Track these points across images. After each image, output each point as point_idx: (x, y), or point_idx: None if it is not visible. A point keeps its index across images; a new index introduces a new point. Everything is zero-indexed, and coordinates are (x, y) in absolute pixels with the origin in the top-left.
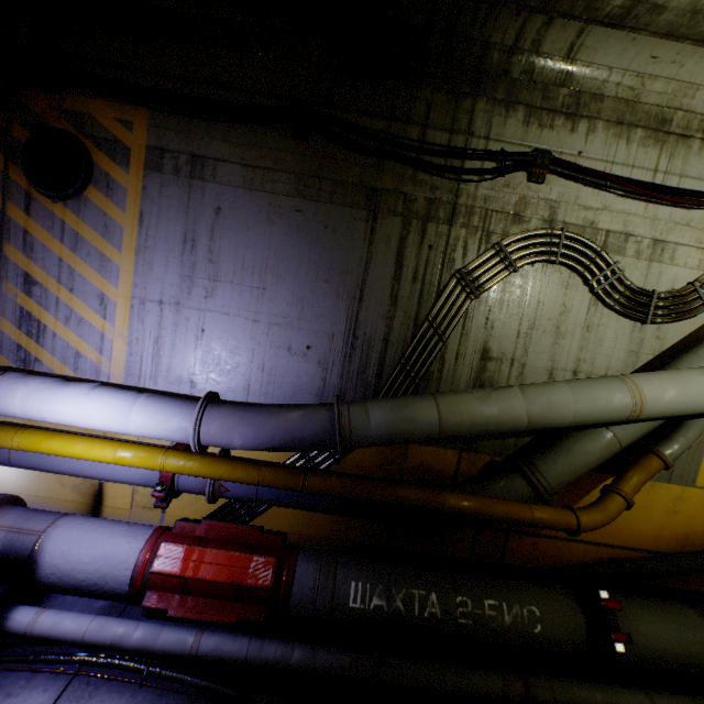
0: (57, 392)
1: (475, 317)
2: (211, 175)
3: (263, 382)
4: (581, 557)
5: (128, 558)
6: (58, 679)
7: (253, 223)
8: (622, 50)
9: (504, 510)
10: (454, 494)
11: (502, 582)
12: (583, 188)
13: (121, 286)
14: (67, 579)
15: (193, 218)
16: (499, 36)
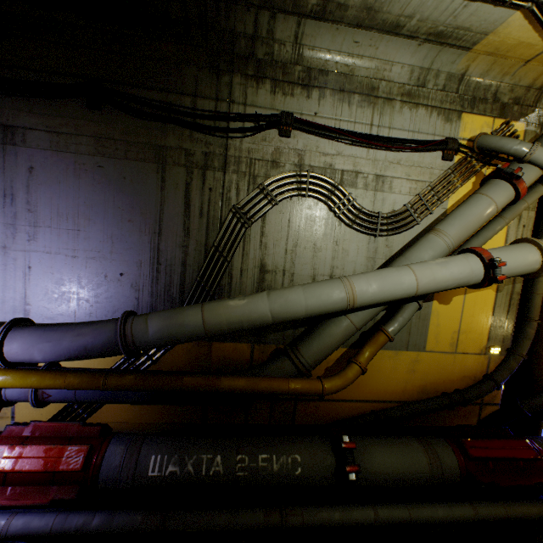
0: None
1: (252, 241)
2: (22, 141)
3: (87, 305)
4: (352, 412)
5: None
6: None
7: (63, 178)
8: (332, 37)
9: (267, 386)
10: (229, 377)
11: (277, 439)
12: (321, 140)
13: None
14: None
15: (9, 176)
16: (242, 27)
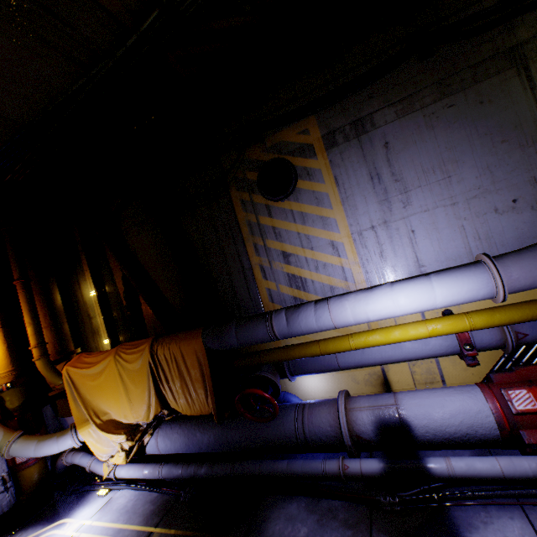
0: (370, 296)
1: None
2: (370, 126)
3: (483, 247)
4: None
5: (479, 408)
6: (509, 509)
7: (416, 137)
8: None
9: None
10: None
11: None
12: None
13: (341, 230)
14: (440, 434)
15: (370, 161)
16: None
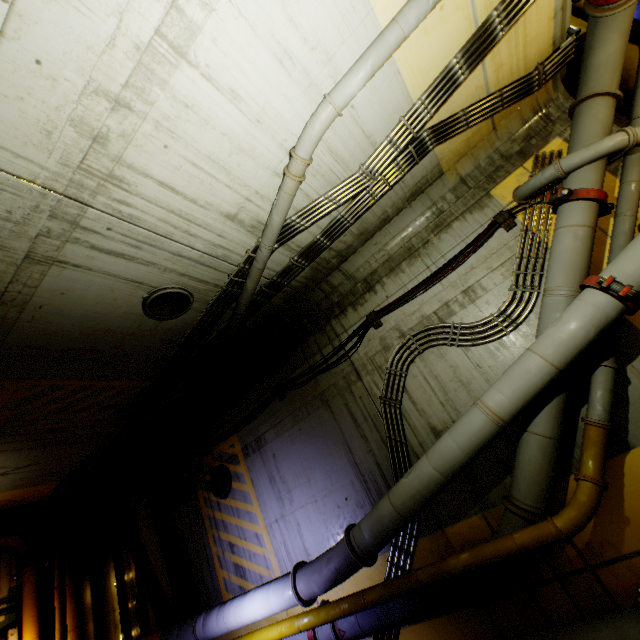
0: (243, 602)
1: (410, 414)
2: (264, 442)
3: (339, 537)
4: None
5: None
6: None
7: (288, 450)
8: (361, 256)
9: (491, 550)
10: (454, 555)
11: (566, 626)
12: (403, 307)
13: (260, 523)
14: None
15: (268, 467)
16: (318, 298)
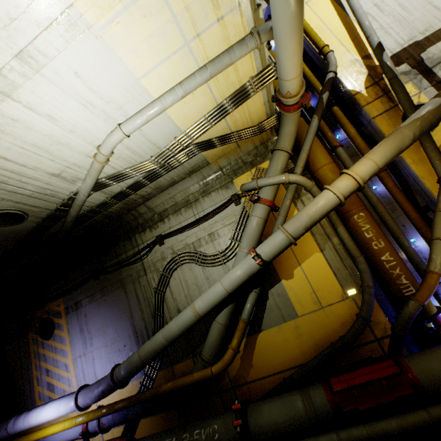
0: (43, 409)
1: (169, 300)
2: (81, 305)
3: None
4: (275, 385)
5: None
6: None
7: (95, 312)
8: (159, 199)
9: (182, 381)
10: (165, 383)
11: (207, 418)
12: (177, 236)
13: (69, 357)
14: None
15: (80, 322)
16: (130, 219)
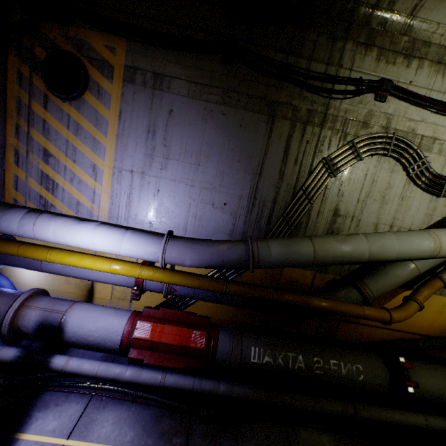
0: (75, 227)
1: (332, 188)
2: (167, 87)
3: (195, 225)
4: (382, 337)
5: (118, 329)
6: (84, 397)
7: (193, 121)
8: None
9: (347, 309)
10: (317, 298)
11: (339, 350)
12: (410, 106)
13: (106, 160)
14: (82, 340)
15: (154, 116)
16: None
